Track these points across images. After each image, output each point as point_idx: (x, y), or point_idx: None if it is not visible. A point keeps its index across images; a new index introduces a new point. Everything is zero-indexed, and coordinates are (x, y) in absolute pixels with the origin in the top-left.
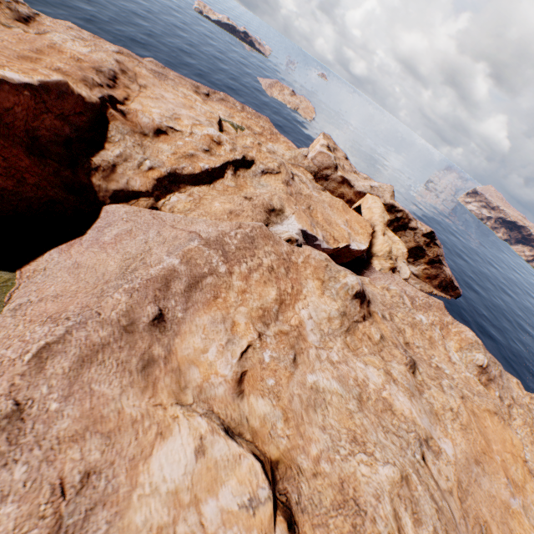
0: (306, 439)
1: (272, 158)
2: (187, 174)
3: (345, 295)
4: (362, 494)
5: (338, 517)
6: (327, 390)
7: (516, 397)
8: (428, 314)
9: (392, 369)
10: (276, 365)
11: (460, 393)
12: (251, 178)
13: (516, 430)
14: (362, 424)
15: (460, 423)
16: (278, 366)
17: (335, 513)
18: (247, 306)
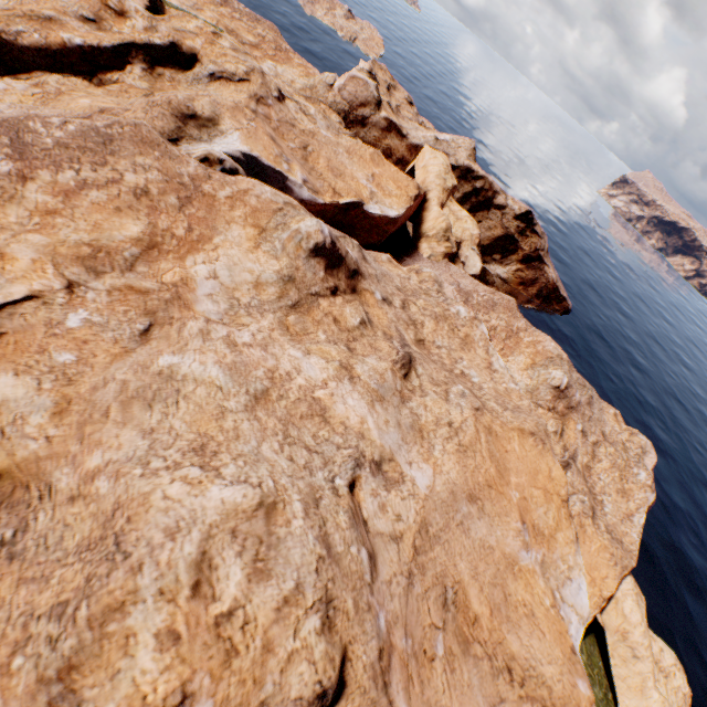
0: (89, 444)
1: (237, 58)
2: (30, 47)
3: (296, 251)
4: (142, 527)
5: (74, 566)
6: (193, 378)
7: (609, 433)
8: (490, 316)
9: (360, 364)
10: (94, 336)
11: (478, 404)
12: (190, 85)
13: (600, 476)
14: (236, 428)
15: (458, 443)
16: (98, 337)
17: (74, 560)
18: (51, 236)
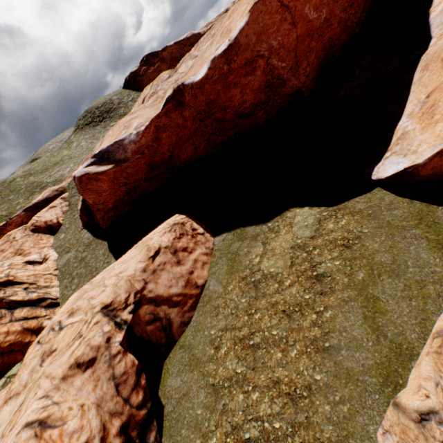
0: None
1: None
2: None
3: None
4: None
5: None
6: None
7: None
8: None
9: None
10: None
11: None
12: None
13: None
14: None
15: None
16: None
17: None
18: None
